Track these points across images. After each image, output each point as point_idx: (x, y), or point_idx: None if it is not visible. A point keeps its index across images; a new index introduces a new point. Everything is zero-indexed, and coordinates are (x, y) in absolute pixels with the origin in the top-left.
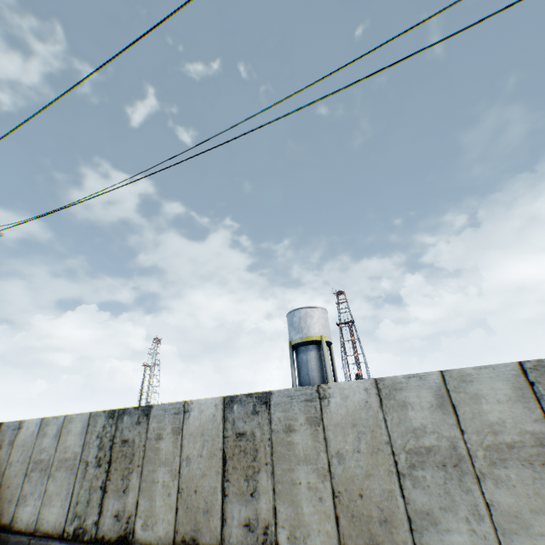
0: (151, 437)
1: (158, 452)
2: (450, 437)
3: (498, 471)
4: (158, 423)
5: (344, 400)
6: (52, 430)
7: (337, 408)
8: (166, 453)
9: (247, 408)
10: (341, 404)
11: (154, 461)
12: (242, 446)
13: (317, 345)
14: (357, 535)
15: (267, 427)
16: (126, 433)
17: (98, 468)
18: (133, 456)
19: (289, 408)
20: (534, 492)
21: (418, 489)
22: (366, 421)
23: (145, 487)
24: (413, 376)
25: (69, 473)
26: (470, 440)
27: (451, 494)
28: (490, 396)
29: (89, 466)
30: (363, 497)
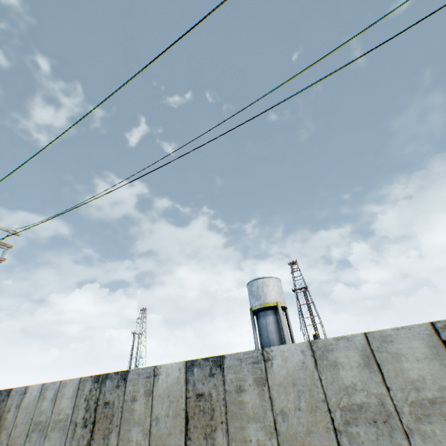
0: (127, 398)
1: (133, 412)
2: (378, 394)
3: (424, 426)
4: (133, 386)
5: (284, 361)
6: (50, 394)
7: (279, 369)
8: (139, 413)
9: (205, 370)
10: (282, 365)
11: (129, 421)
12: (201, 406)
13: (274, 310)
14: None
15: (222, 387)
16: (108, 395)
17: (84, 428)
18: (112, 416)
19: (240, 369)
20: None
21: (354, 445)
22: (304, 381)
23: (121, 445)
24: (341, 338)
25: (61, 433)
26: (396, 396)
27: None
28: (409, 354)
29: (78, 426)
30: None
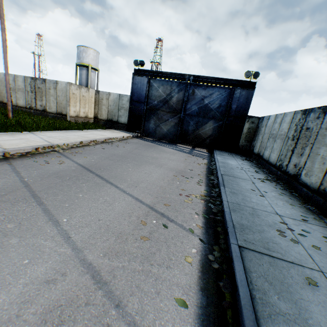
0: None
1: None
2: (14, 86)
3: (19, 92)
4: None
5: (1, 76)
6: None
7: None
8: None
9: None
10: (0, 77)
11: None
12: None
13: (87, 68)
14: (1, 98)
15: None
16: None
17: None
18: None
19: None
20: (22, 95)
21: None
22: (4, 81)
23: None
24: (11, 74)
25: None
26: (17, 87)
27: (13, 94)
28: (20, 81)
29: None
30: (2, 93)
